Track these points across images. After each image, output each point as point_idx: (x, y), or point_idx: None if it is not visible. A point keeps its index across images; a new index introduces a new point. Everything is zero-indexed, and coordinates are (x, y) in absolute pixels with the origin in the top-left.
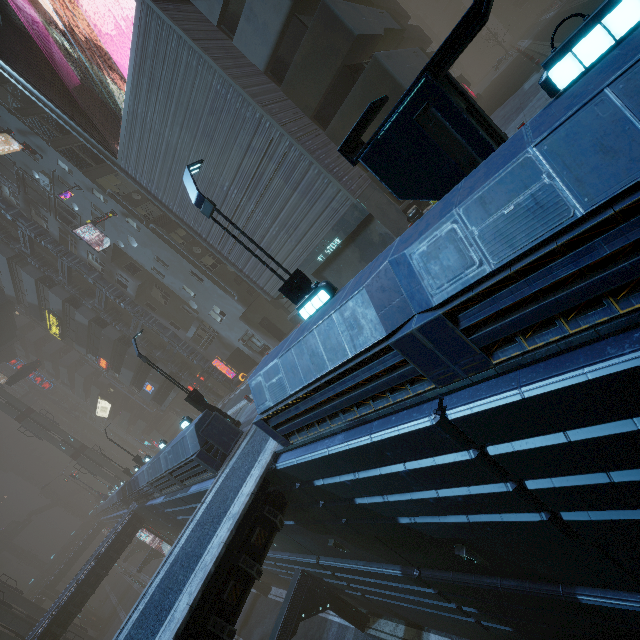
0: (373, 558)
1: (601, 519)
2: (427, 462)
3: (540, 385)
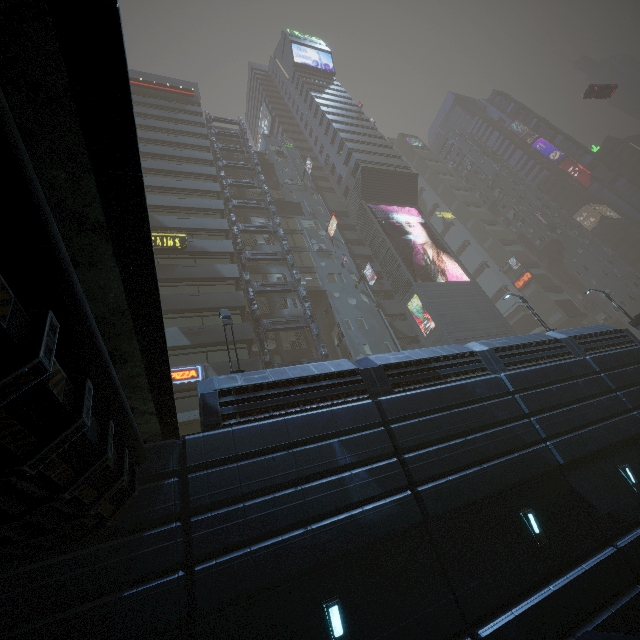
0: None
1: None
2: None
3: None
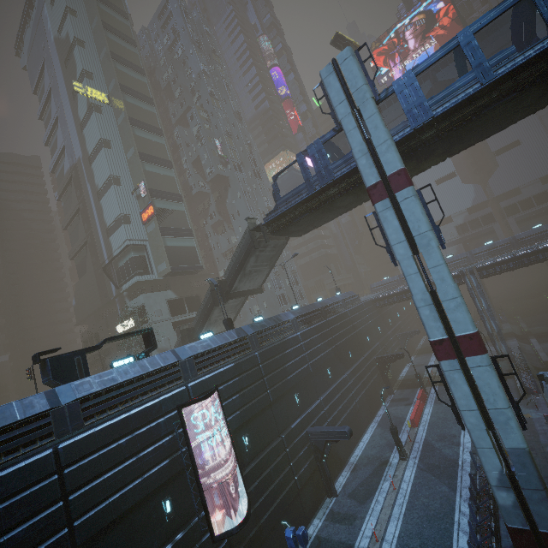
0: None
1: (93, 513)
2: (23, 494)
3: (101, 426)
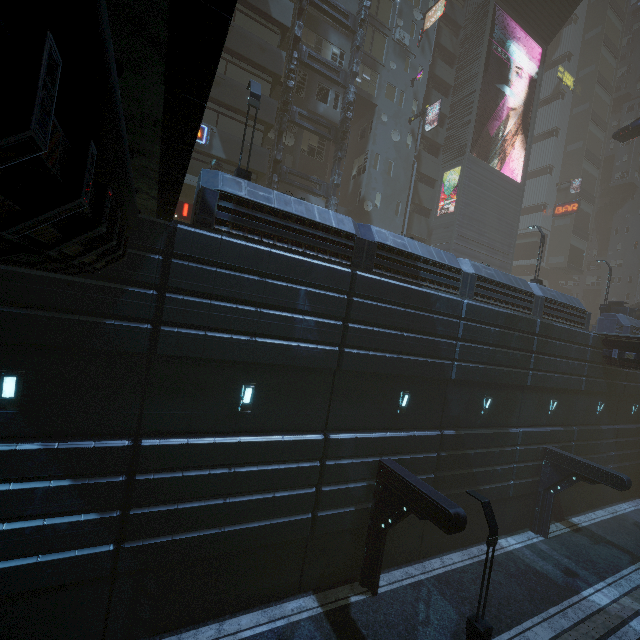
0: (604, 419)
1: None
2: None
3: None
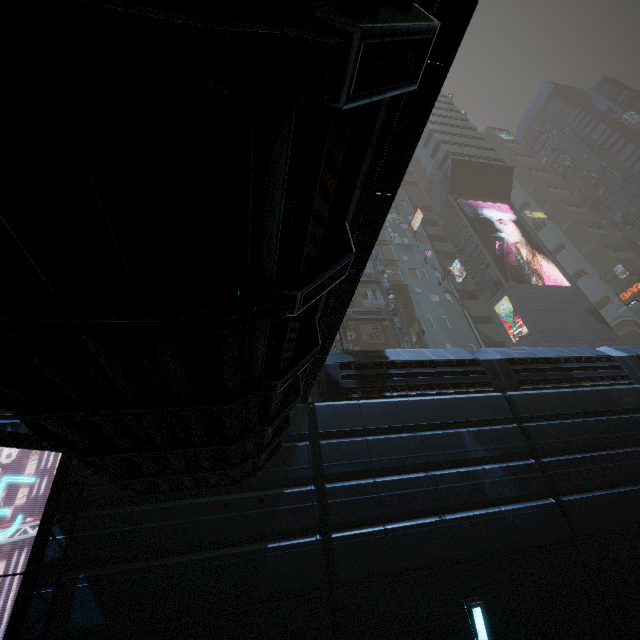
0: None
1: None
2: None
3: None
